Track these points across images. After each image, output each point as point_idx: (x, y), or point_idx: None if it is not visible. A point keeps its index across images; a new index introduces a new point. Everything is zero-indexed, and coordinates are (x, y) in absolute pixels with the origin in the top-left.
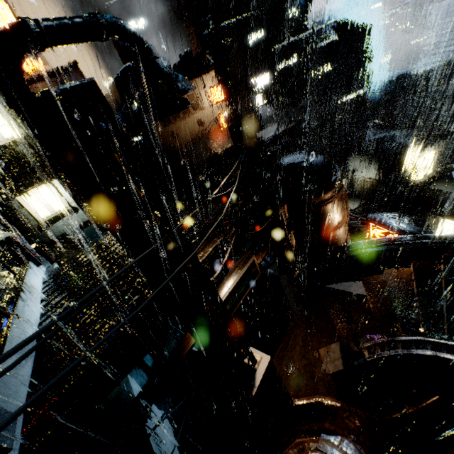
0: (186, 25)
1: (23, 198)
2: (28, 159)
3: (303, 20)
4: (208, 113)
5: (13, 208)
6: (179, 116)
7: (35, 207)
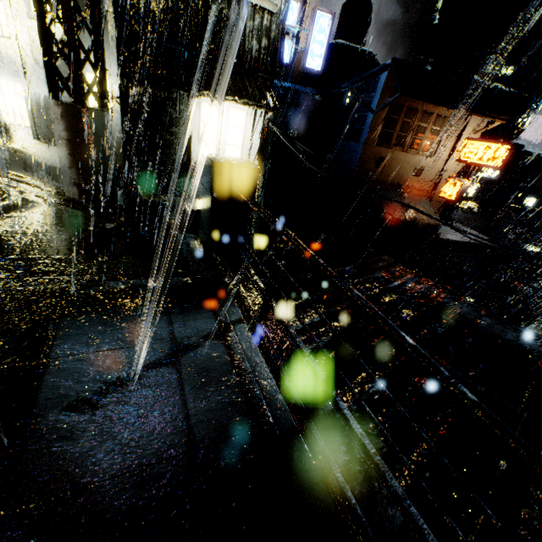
0: (505, 43)
1: (201, 105)
2: (249, 52)
3: (521, 135)
4: (435, 167)
5: (175, 109)
6: (402, 146)
7: (204, 133)
